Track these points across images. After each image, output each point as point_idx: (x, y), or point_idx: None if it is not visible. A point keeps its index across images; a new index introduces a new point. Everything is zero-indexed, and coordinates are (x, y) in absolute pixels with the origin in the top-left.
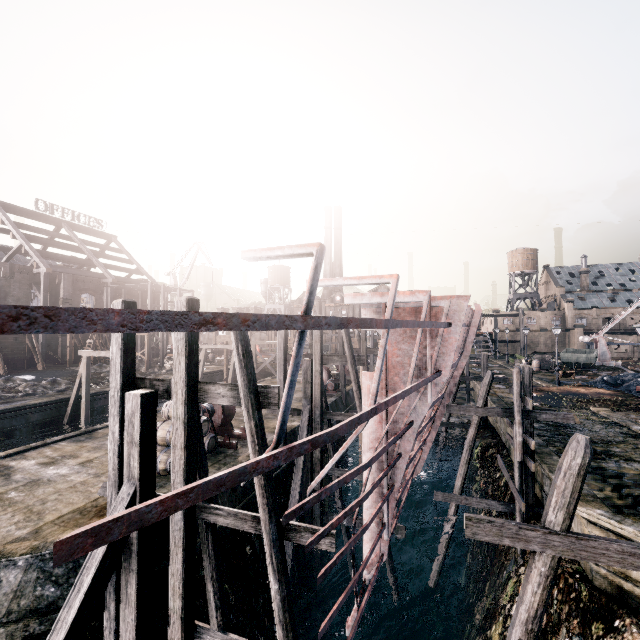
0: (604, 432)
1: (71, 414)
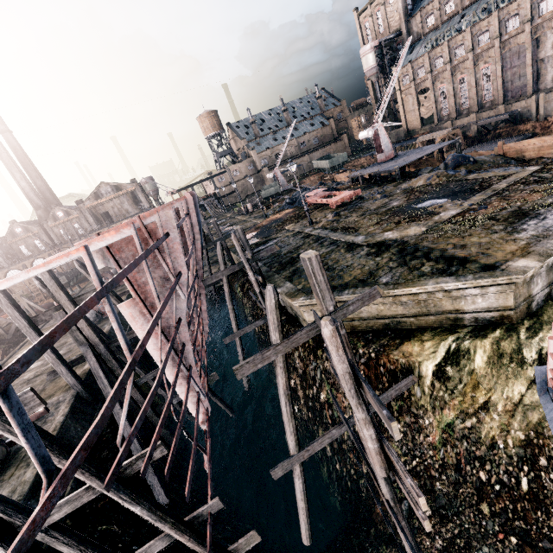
0: (295, 242)
1: None
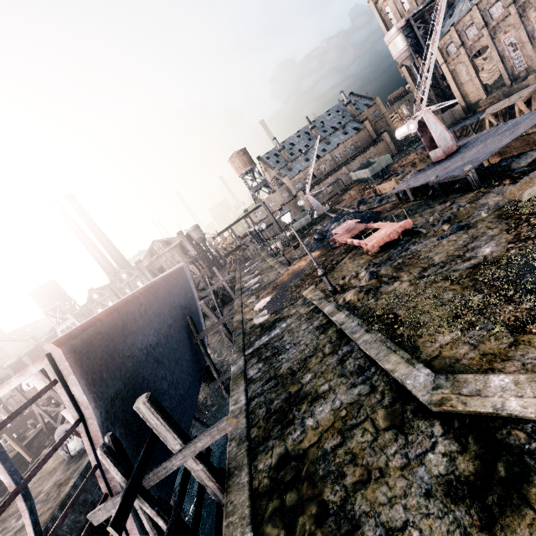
0: (305, 338)
1: None
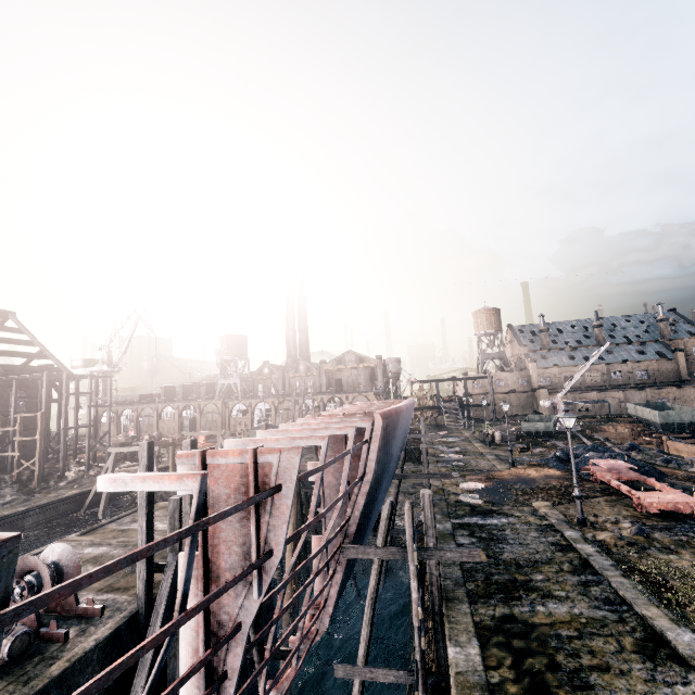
0: (535, 545)
1: None
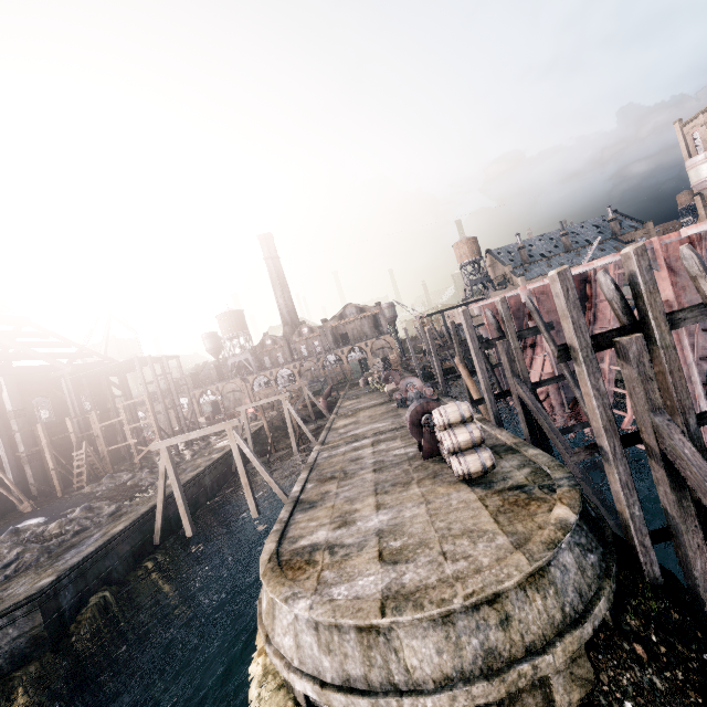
0: None
1: (161, 528)
